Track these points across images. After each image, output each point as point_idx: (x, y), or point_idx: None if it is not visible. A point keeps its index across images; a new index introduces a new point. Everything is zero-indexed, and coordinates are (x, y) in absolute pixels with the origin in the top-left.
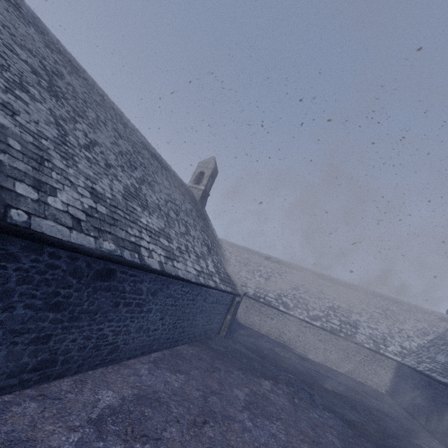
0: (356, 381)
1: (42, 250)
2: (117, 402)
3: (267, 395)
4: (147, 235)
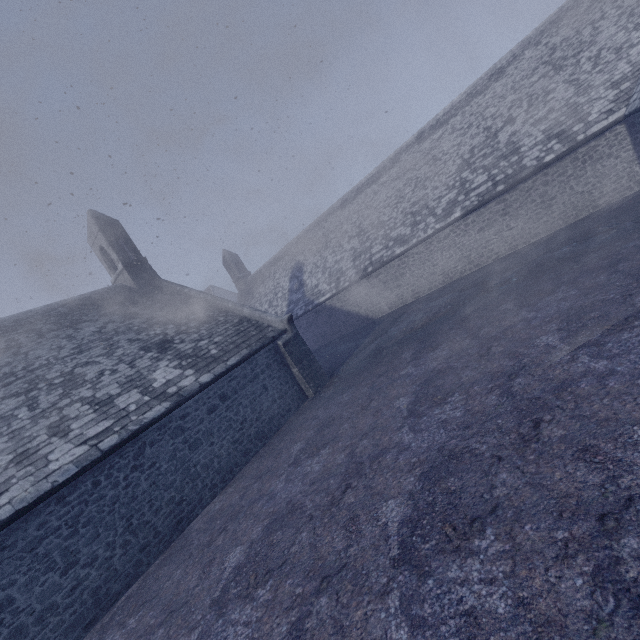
0: (576, 224)
1: None
2: None
3: (302, 500)
4: None
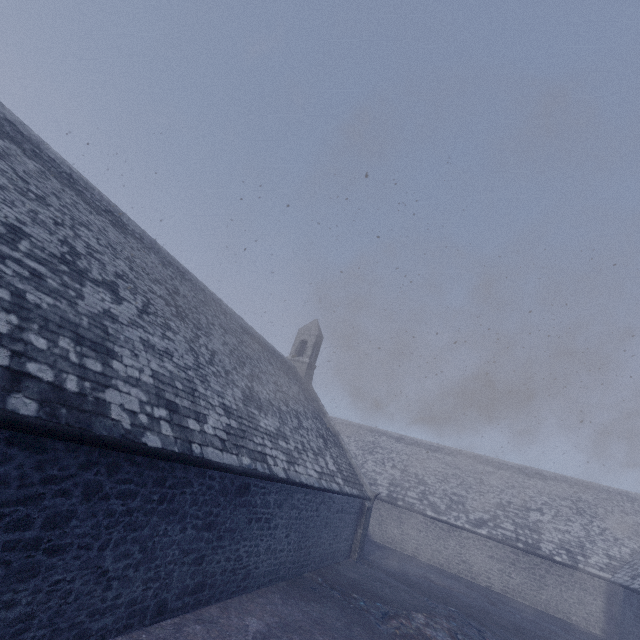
0: (554, 617)
1: (205, 473)
2: (264, 628)
3: (421, 629)
4: (268, 440)
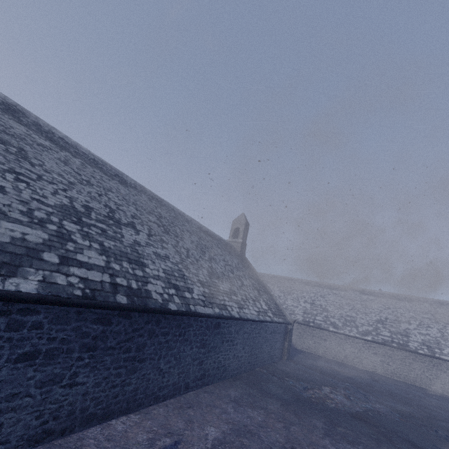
0: (419, 387)
1: (198, 319)
2: (238, 395)
3: (327, 395)
4: (226, 297)
